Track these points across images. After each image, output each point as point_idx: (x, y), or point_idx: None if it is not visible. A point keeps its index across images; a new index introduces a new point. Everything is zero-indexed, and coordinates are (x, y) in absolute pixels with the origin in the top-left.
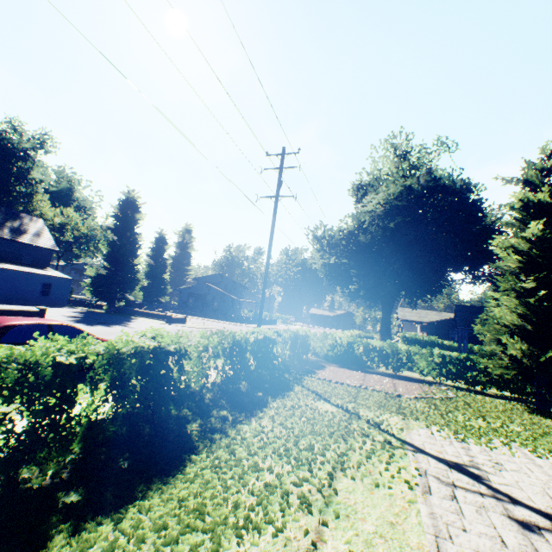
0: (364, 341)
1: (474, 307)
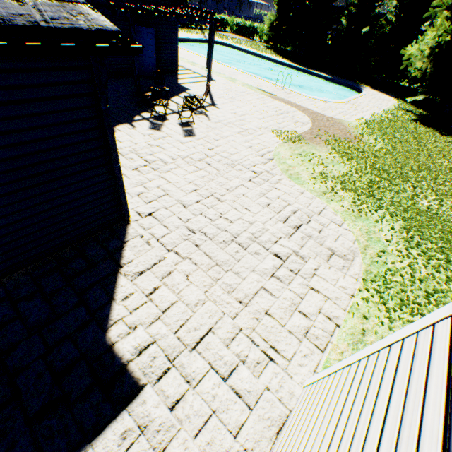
0: (244, 23)
1: (338, 8)
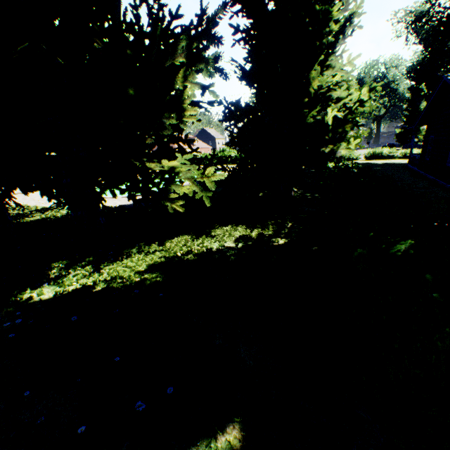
0: None
1: None
